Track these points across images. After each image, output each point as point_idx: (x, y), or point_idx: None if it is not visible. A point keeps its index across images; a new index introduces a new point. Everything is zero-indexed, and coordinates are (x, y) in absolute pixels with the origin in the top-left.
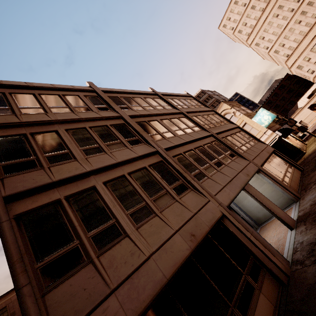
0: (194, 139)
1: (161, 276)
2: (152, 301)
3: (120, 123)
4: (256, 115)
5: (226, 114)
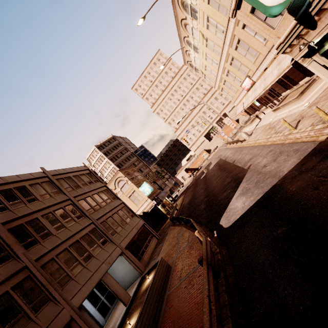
0: (71, 235)
1: None
2: None
3: None
4: (142, 186)
5: (121, 180)
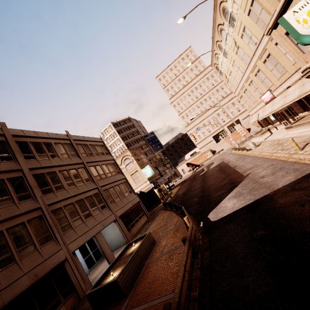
0: (79, 193)
1: (2, 303)
2: None
3: (18, 176)
4: (145, 168)
5: (128, 158)
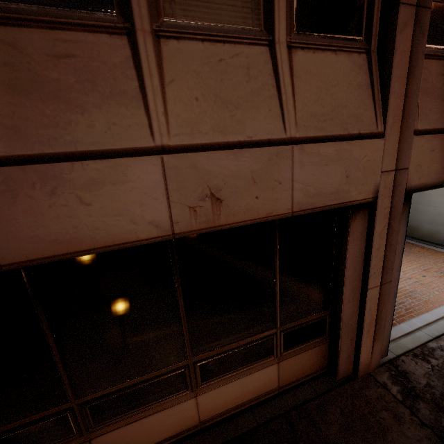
0: None
1: None
2: None
3: None
4: None
5: None
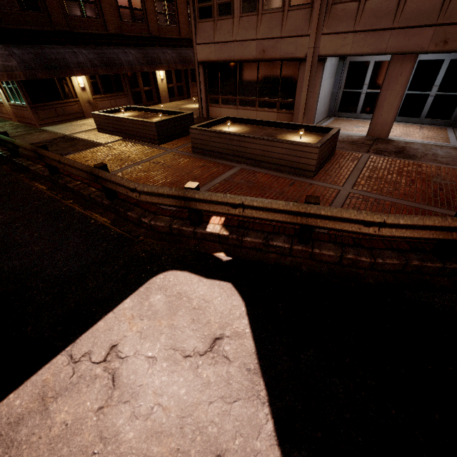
0: None
1: (233, 55)
2: (229, 61)
3: None
4: None
5: None
